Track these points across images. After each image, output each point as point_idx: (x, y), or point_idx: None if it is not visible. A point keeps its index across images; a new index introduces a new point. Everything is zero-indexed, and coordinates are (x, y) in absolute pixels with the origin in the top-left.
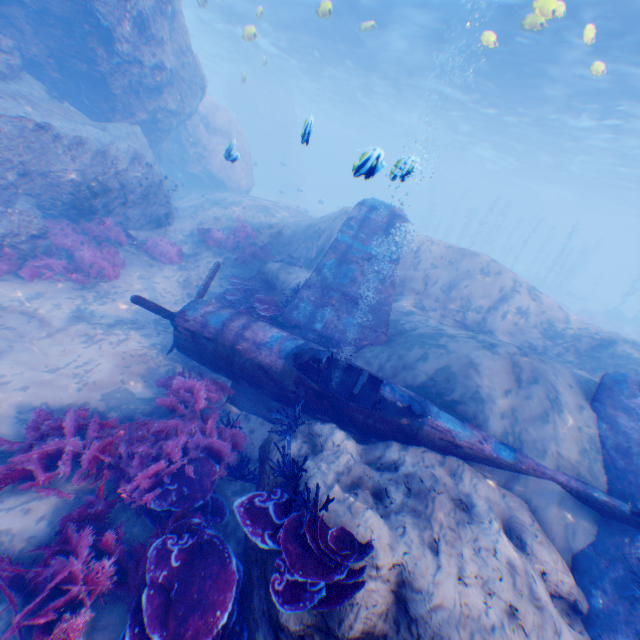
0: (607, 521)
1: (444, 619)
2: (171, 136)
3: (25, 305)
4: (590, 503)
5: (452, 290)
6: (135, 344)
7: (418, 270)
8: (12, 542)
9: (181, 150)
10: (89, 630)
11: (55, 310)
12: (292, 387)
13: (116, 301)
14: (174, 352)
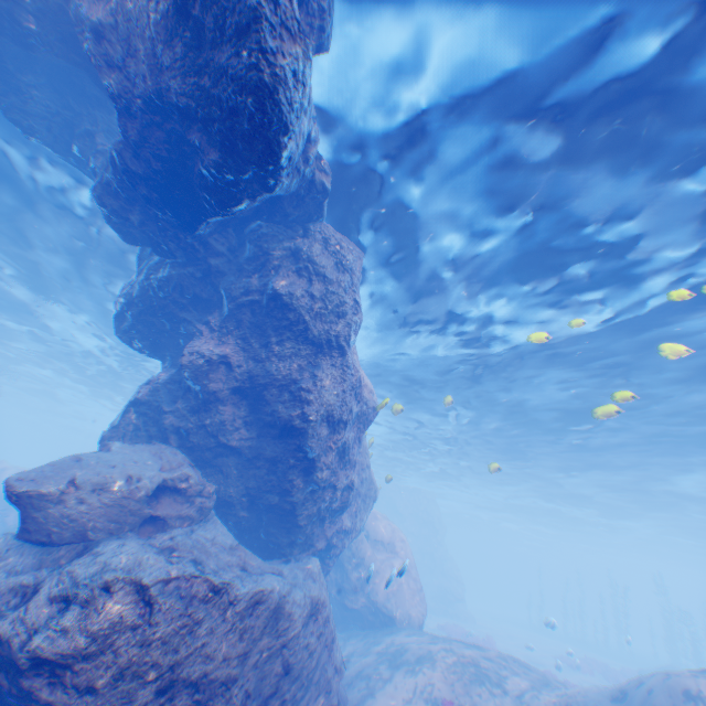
0: None
1: None
2: None
3: None
4: None
5: None
6: None
7: None
8: None
9: (340, 572)
10: None
11: None
12: None
13: None
14: None
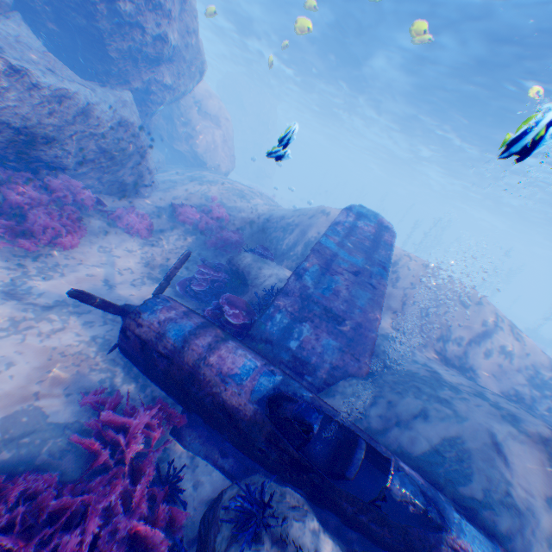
0: None
1: None
2: (163, 111)
3: None
4: None
5: (431, 314)
6: (71, 337)
7: (395, 285)
8: None
9: (170, 126)
10: None
11: None
12: (261, 444)
13: (64, 275)
14: (118, 352)
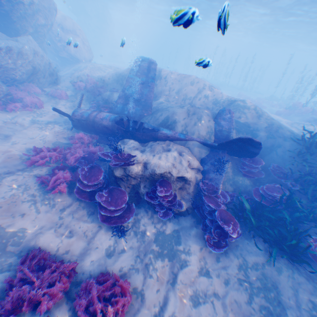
0: (212, 149)
1: (153, 165)
2: (47, 38)
3: (12, 120)
4: (207, 145)
5: (179, 92)
6: (58, 129)
7: (166, 86)
8: (40, 175)
9: (54, 45)
10: (68, 189)
11: (24, 121)
12: (116, 131)
13: (46, 116)
14: (74, 130)
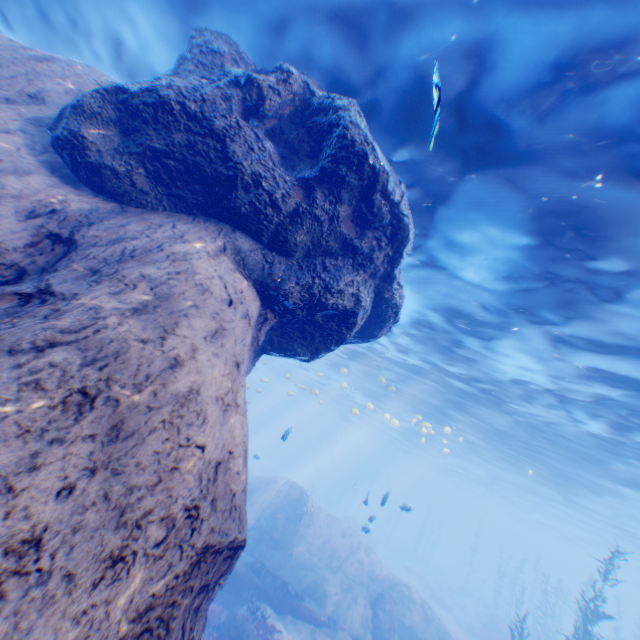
0: None
1: None
2: None
3: None
4: None
5: (327, 542)
6: None
7: (311, 526)
8: None
9: None
10: None
11: None
12: (247, 581)
13: None
14: None
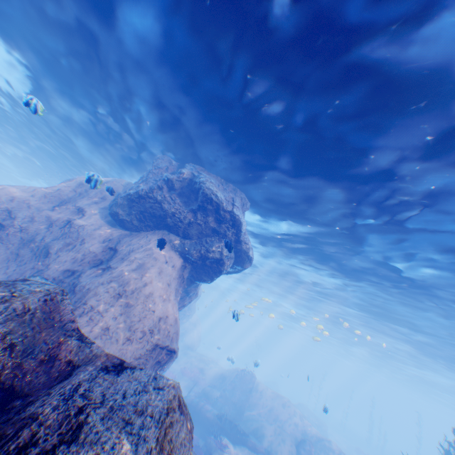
0: None
1: None
2: None
3: None
4: None
5: (271, 409)
6: None
7: (261, 399)
8: None
9: None
10: None
11: None
12: (214, 424)
13: None
14: None
